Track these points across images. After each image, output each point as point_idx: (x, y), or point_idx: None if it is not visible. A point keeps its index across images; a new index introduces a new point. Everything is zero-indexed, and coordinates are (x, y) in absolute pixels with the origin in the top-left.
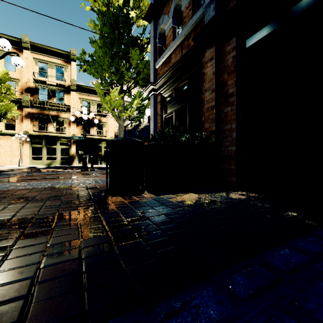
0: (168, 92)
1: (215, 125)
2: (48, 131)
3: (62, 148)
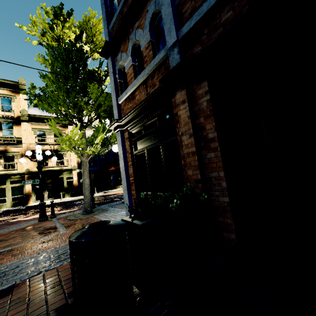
0: (136, 128)
1: (200, 173)
2: None
3: (14, 187)
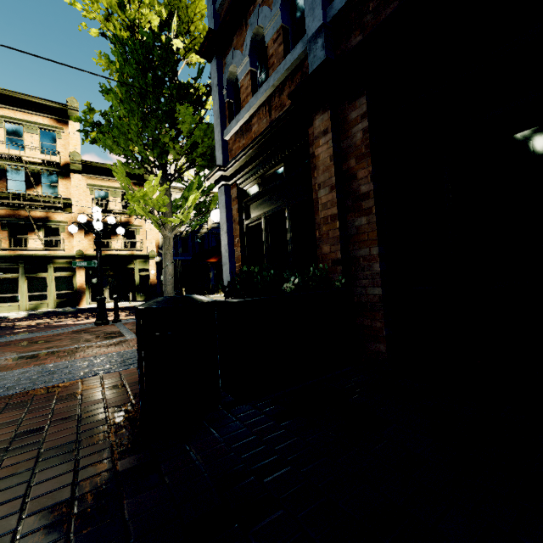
0: (251, 182)
1: (342, 250)
2: (28, 248)
3: (59, 277)
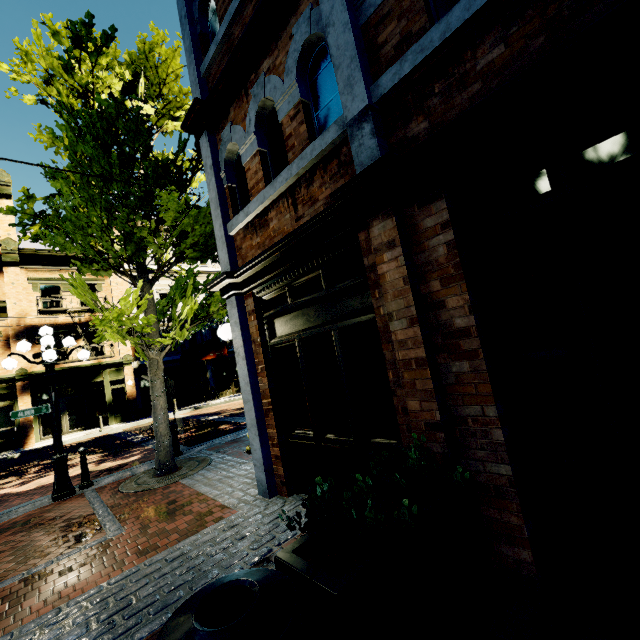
0: (273, 291)
1: (439, 408)
2: None
3: None
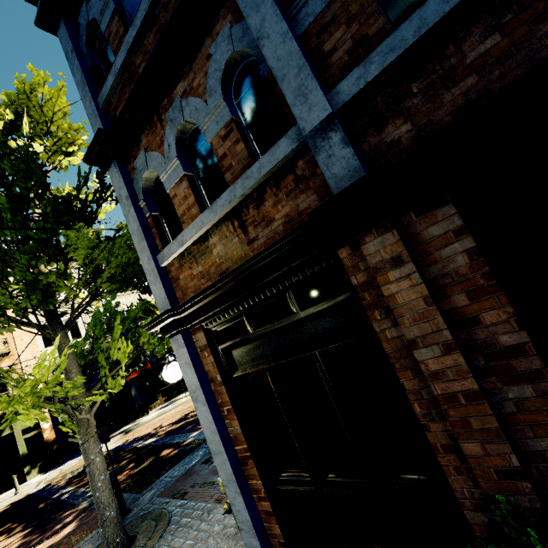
0: (226, 321)
1: (512, 450)
2: None
3: None
